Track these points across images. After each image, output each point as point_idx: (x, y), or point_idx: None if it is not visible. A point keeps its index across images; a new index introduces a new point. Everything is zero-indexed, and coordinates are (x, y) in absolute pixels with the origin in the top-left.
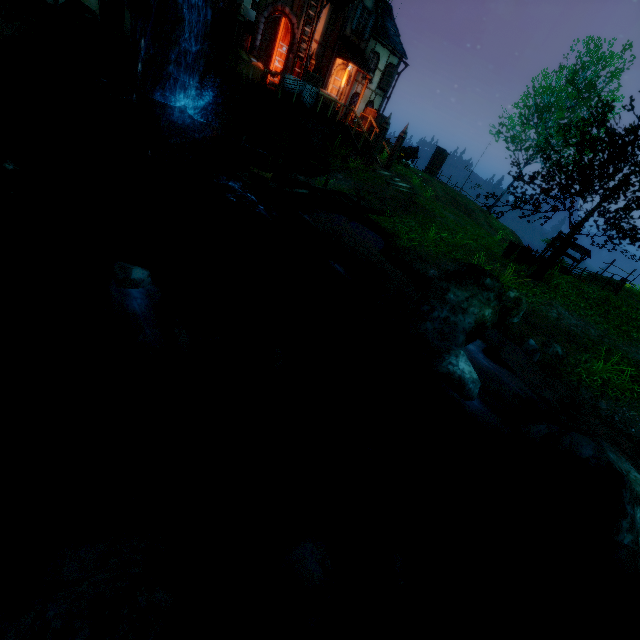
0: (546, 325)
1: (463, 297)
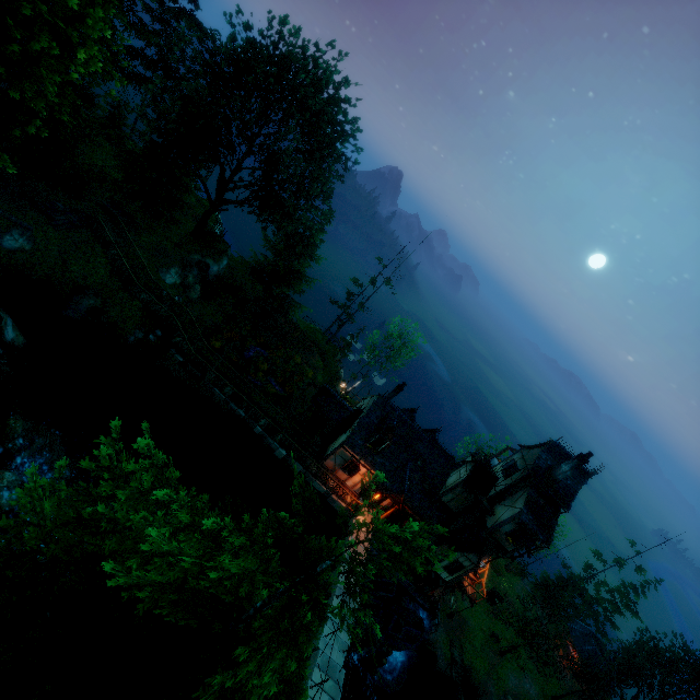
0: (512, 698)
1: None
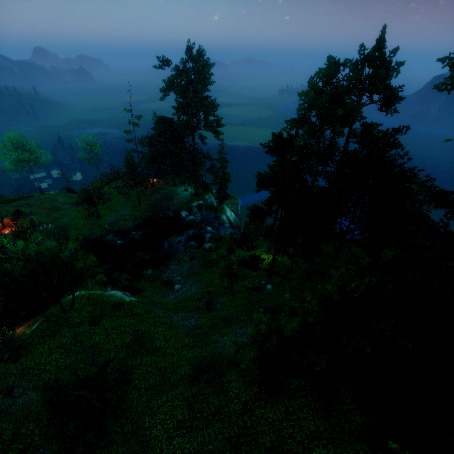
0: (112, 224)
1: (109, 237)
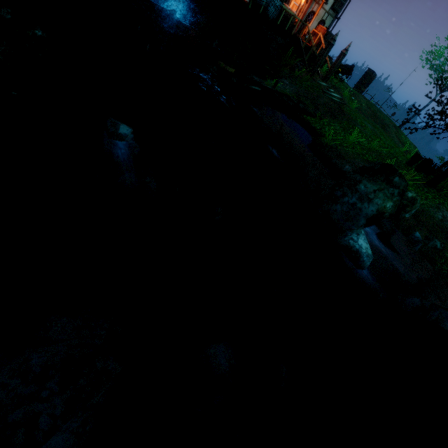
0: (431, 223)
1: (372, 189)
